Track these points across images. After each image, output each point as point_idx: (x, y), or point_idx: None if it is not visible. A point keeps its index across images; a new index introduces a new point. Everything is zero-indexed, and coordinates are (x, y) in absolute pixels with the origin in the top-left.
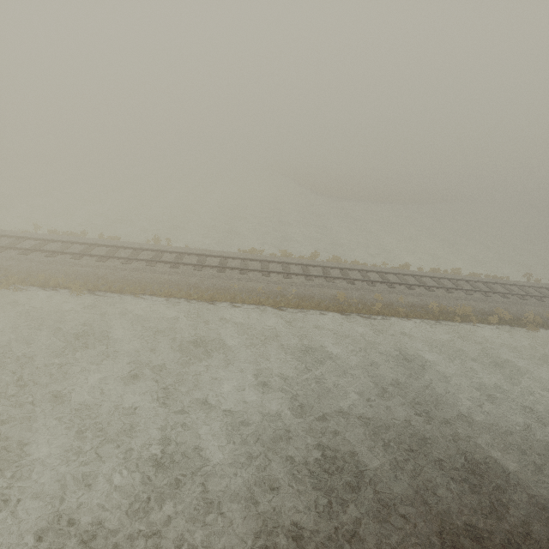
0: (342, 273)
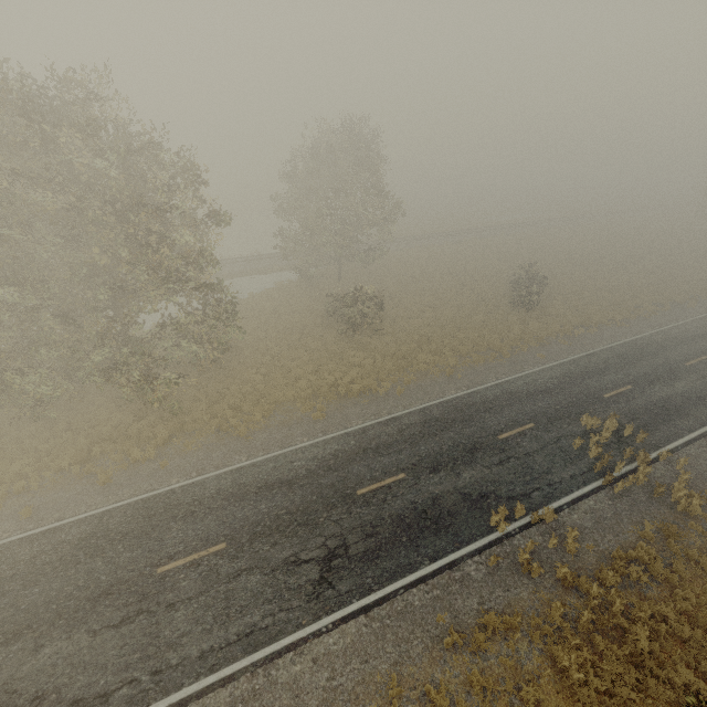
0: None
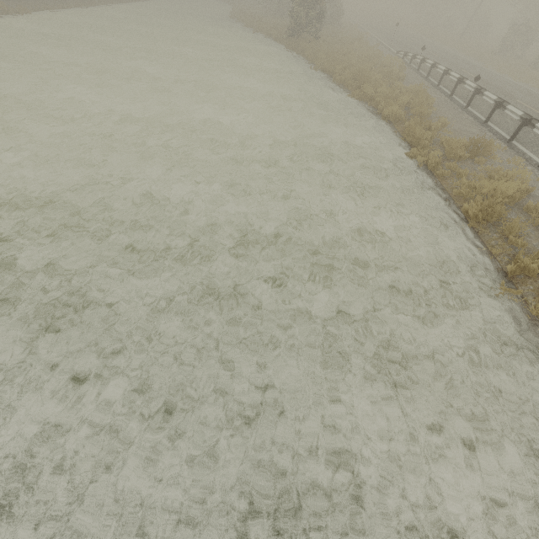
0: None
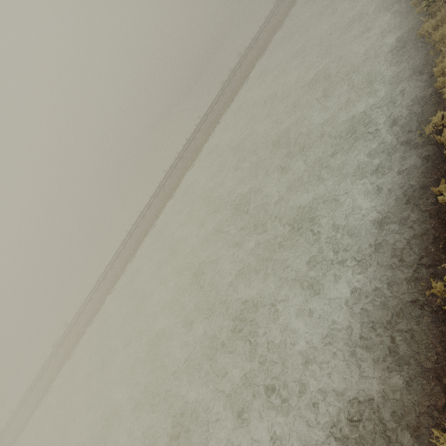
0: (256, 38)
